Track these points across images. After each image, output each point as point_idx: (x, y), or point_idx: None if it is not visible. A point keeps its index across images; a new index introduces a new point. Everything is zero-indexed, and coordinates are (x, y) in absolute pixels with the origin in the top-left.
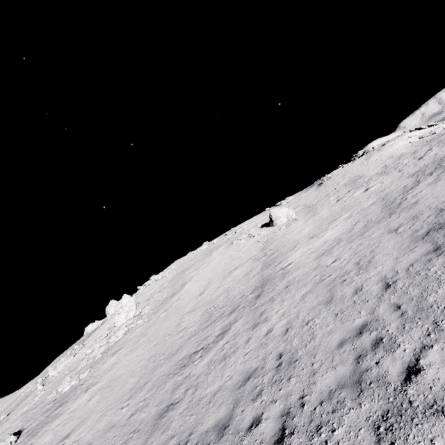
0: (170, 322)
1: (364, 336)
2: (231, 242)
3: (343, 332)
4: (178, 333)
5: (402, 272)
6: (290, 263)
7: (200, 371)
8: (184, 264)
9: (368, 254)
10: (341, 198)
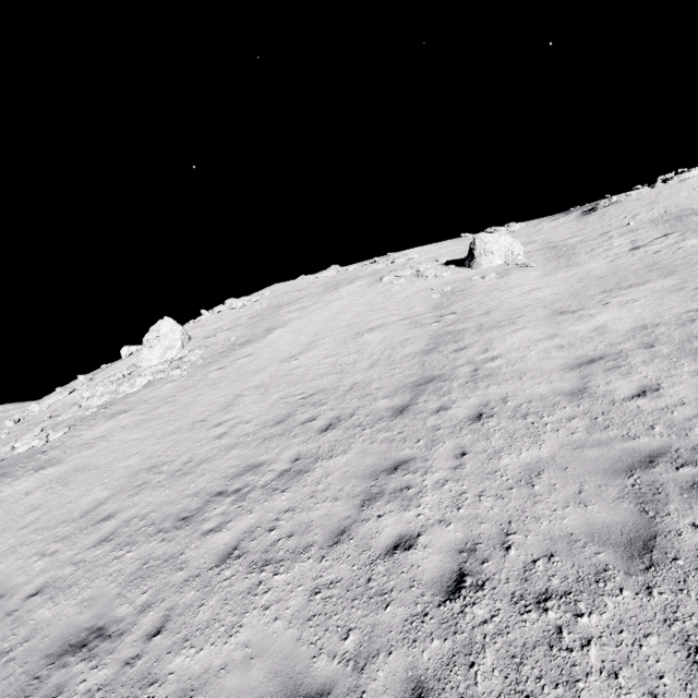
0: (217, 394)
1: None
2: (379, 277)
3: None
4: (218, 425)
5: None
6: (497, 355)
7: (200, 564)
8: (286, 294)
9: None
10: (643, 245)
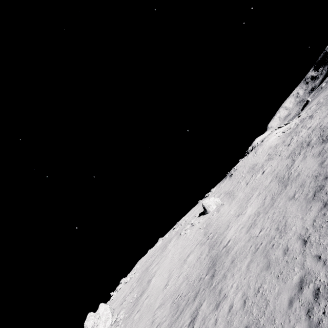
0: (144, 322)
1: (305, 290)
2: (179, 233)
3: (288, 291)
4: None
5: (310, 228)
6: (229, 240)
7: None
8: (146, 262)
9: (281, 219)
10: (248, 182)
